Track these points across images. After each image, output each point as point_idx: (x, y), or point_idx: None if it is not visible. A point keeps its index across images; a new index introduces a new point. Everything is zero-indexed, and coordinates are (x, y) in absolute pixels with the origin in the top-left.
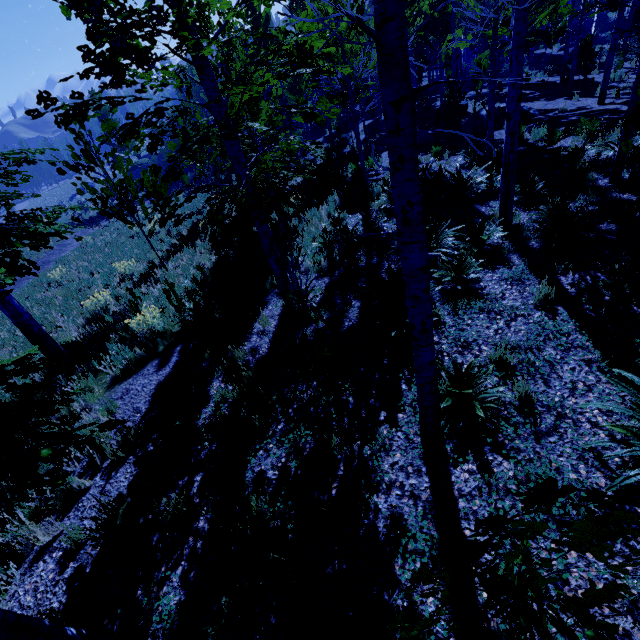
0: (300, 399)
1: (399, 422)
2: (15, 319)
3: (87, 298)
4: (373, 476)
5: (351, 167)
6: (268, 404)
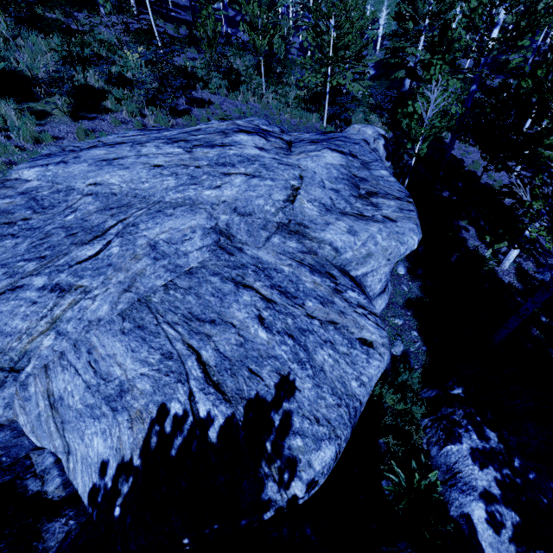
0: None
1: None
2: None
3: None
4: None
5: None
6: None
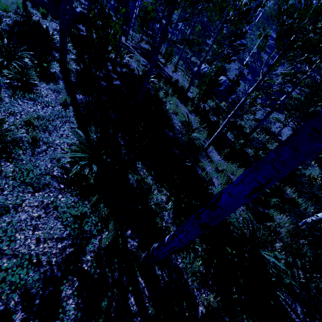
0: None
1: None
2: None
3: None
4: None
5: None
6: None
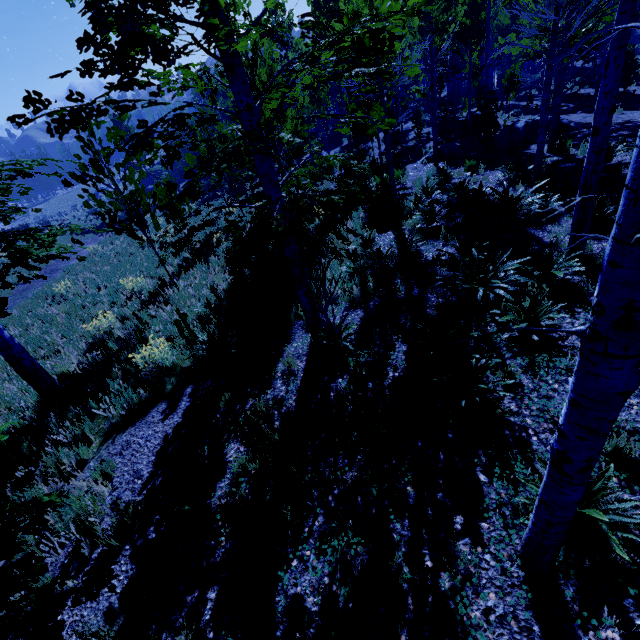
0: (342, 481)
1: (484, 536)
2: (4, 352)
3: (91, 317)
4: (459, 629)
5: (375, 180)
6: (301, 485)
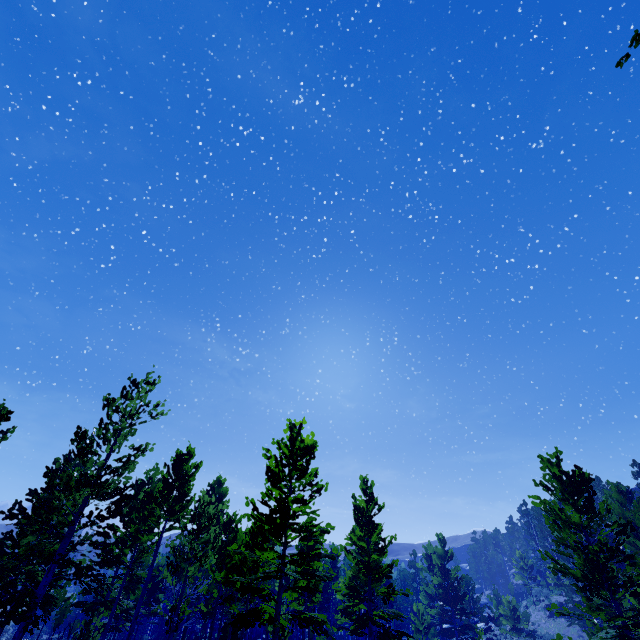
0: None
1: None
2: None
3: None
4: None
5: None
6: None
